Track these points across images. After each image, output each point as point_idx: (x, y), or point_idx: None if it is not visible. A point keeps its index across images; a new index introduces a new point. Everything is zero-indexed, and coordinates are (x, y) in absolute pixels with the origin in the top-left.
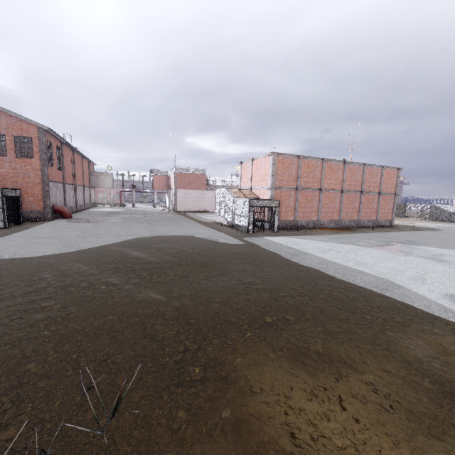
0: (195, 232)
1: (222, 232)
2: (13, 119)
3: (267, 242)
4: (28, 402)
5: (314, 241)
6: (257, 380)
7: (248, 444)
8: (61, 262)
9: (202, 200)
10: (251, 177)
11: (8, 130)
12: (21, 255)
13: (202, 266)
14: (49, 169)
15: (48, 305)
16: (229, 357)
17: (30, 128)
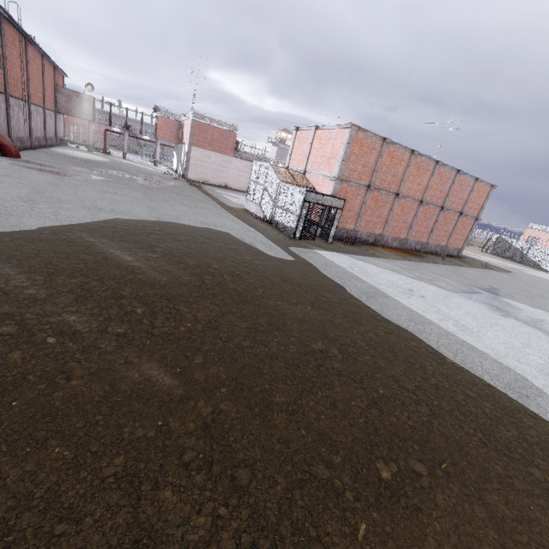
0: (219, 223)
1: (257, 230)
2: None
3: (325, 261)
4: None
5: (385, 270)
6: None
7: None
8: None
9: (226, 170)
10: (308, 154)
11: None
12: None
13: (239, 301)
14: None
15: None
16: None
17: None
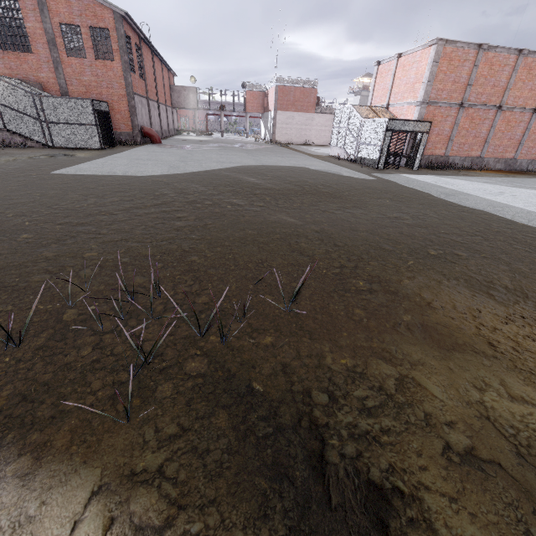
0: (309, 164)
1: (341, 166)
2: (84, 0)
3: (407, 179)
4: (206, 283)
5: (475, 182)
6: (433, 299)
7: (440, 343)
8: (175, 182)
9: (309, 127)
10: (391, 86)
11: (81, 18)
12: (133, 173)
13: (330, 197)
14: (132, 77)
15: (182, 216)
16: (394, 277)
17: (105, 13)
